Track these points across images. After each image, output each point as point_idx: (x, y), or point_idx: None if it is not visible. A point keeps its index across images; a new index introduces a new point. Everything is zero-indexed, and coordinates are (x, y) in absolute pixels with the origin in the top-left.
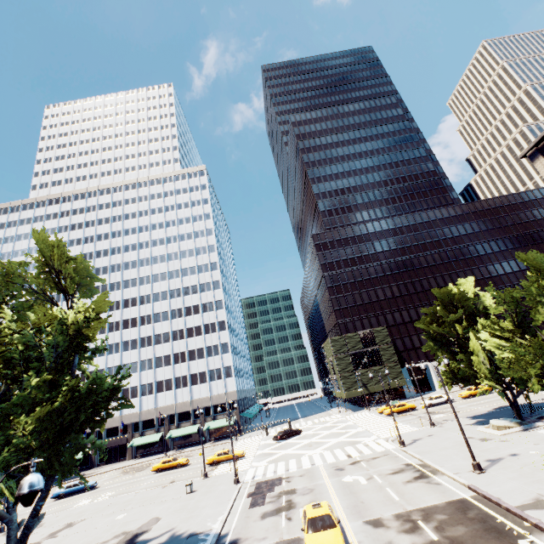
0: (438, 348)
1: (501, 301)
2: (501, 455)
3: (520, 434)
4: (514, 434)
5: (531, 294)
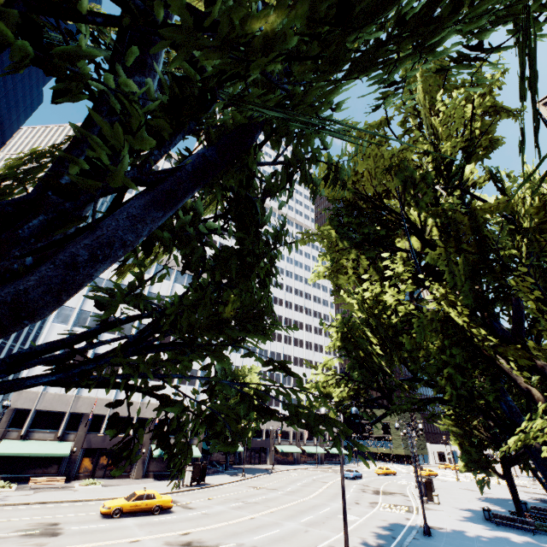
0: None
1: None
2: None
3: None
4: None
5: None
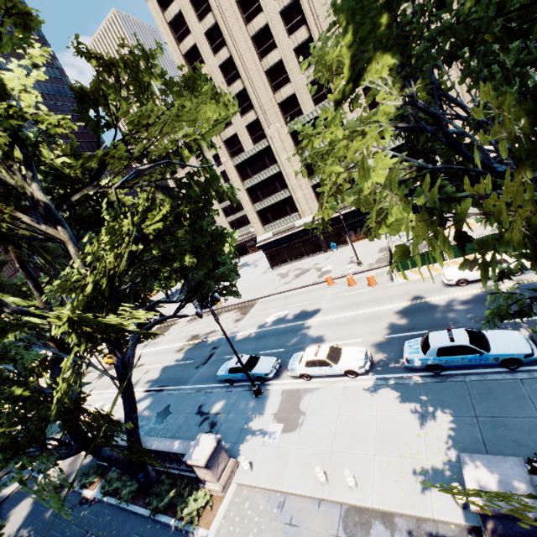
0: None
1: None
2: (166, 312)
3: (170, 304)
4: (168, 305)
5: None
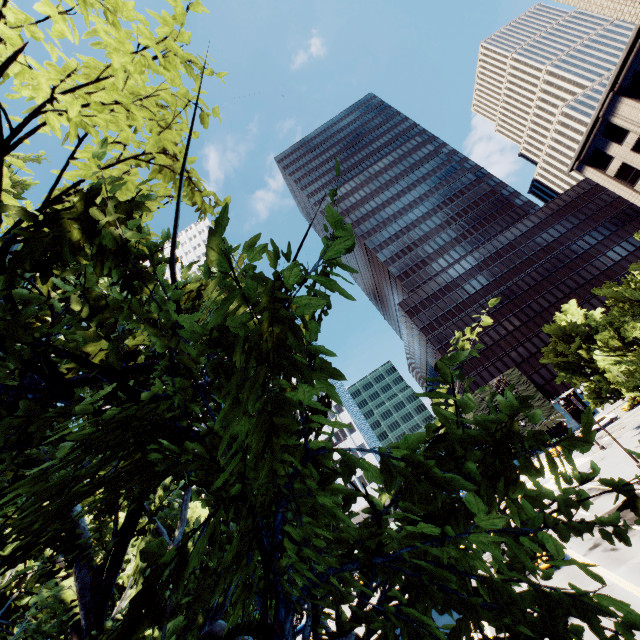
0: (572, 377)
1: (600, 327)
2: None
3: None
4: None
5: (616, 320)
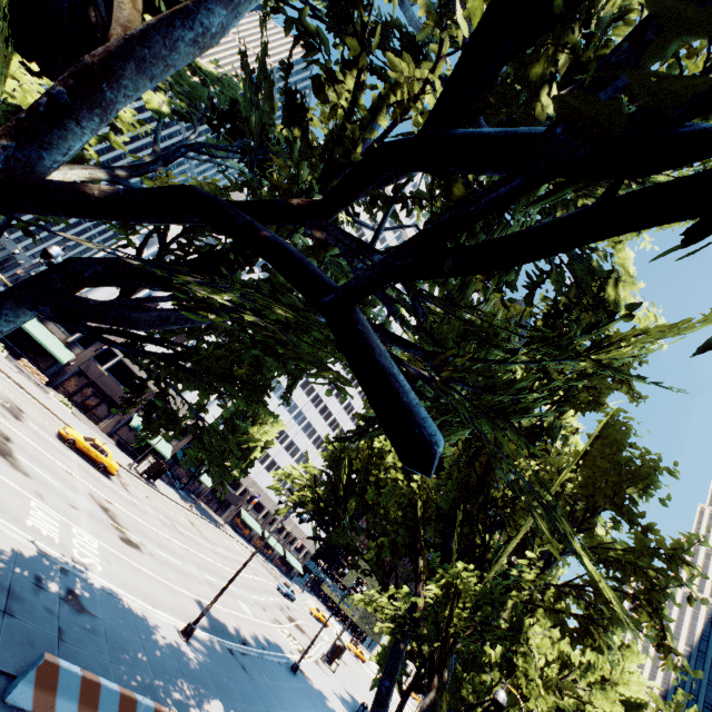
0: None
1: None
2: None
3: None
4: None
5: None
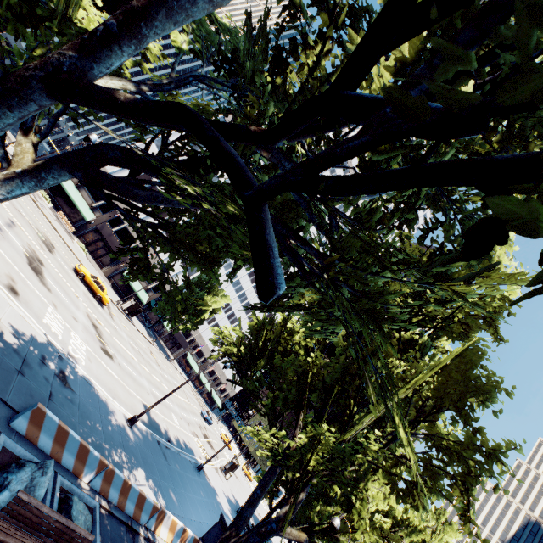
0: None
1: None
2: None
3: None
4: None
5: None
